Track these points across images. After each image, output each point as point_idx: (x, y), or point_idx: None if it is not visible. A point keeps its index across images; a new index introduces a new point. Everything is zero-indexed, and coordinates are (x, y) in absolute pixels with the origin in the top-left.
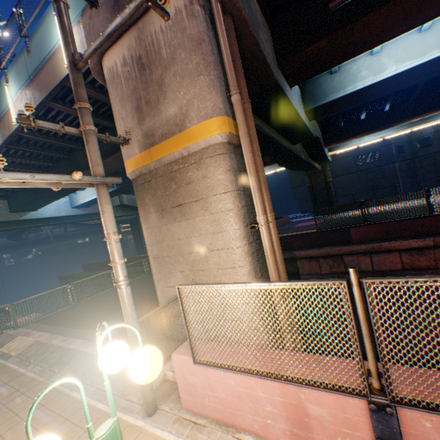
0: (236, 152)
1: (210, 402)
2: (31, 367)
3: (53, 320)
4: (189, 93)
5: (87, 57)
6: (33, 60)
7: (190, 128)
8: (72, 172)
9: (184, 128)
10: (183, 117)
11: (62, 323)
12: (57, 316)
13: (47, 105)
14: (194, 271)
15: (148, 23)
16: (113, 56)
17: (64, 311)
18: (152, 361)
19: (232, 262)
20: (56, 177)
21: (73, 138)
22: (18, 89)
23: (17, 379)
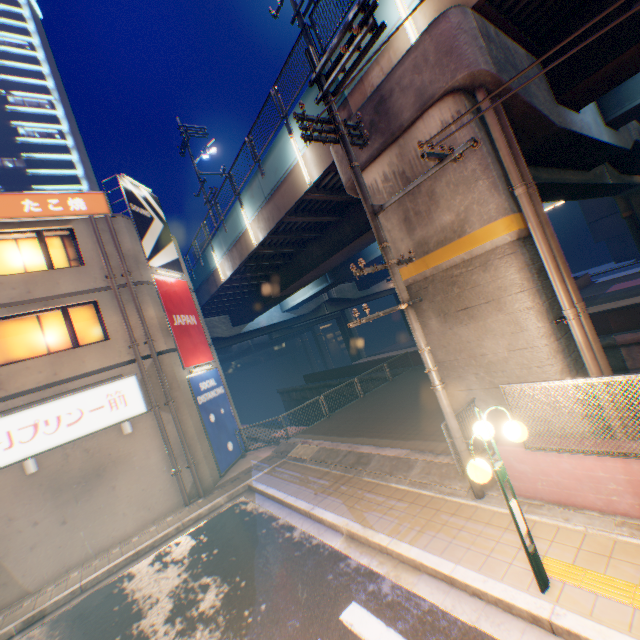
0: (525, 246)
1: (542, 486)
2: (332, 467)
3: (318, 431)
4: (465, 200)
5: (386, 207)
6: (267, 182)
7: (470, 233)
8: (294, 276)
9: (463, 233)
10: (461, 224)
11: (331, 433)
12: (319, 428)
13: (283, 221)
14: (489, 373)
15: (409, 139)
16: (371, 174)
17: (323, 423)
18: (521, 428)
19: (538, 361)
20: (389, 311)
21: (295, 242)
22: (253, 211)
23: (328, 475)
